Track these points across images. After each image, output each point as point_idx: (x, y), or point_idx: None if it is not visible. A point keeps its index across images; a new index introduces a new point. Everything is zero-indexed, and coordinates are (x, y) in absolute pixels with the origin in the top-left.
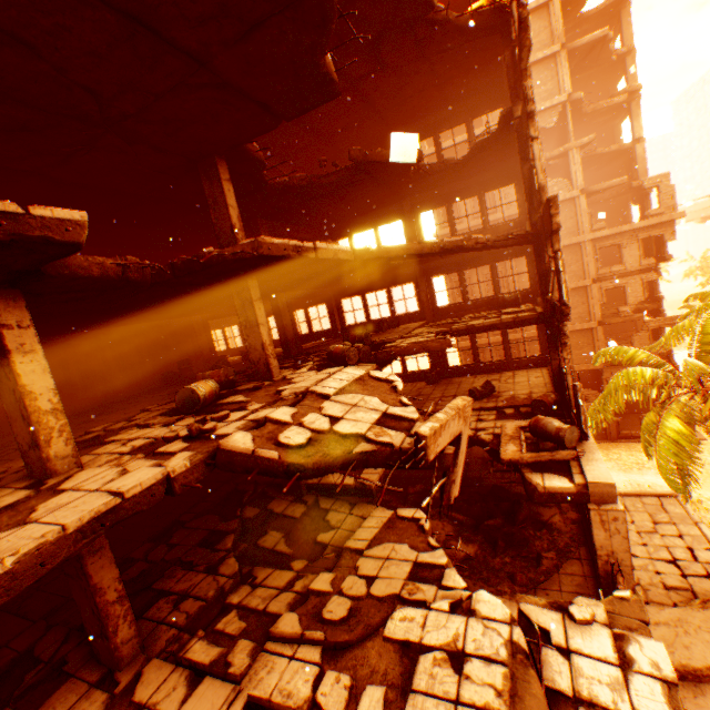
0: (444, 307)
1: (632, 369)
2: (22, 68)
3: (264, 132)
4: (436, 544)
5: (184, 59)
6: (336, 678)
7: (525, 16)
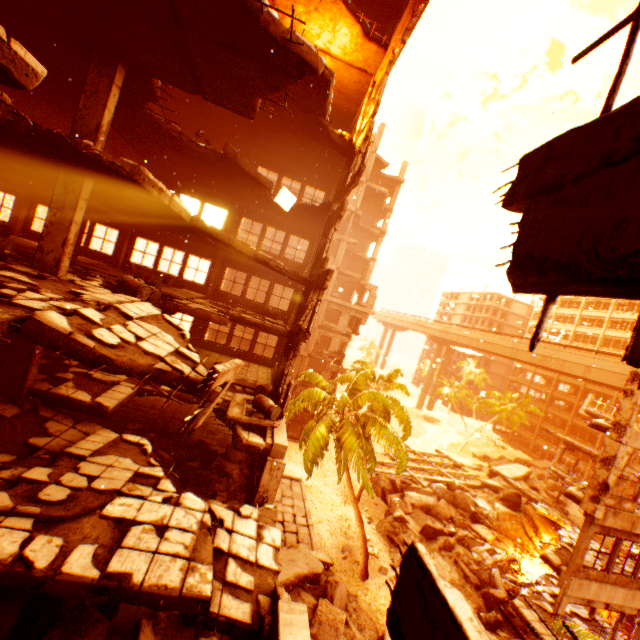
0: (225, 293)
1: (317, 389)
2: None
3: (180, 87)
4: (157, 463)
5: (170, 11)
6: (49, 540)
7: (363, 170)
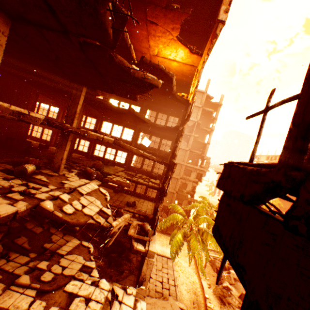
0: (133, 167)
1: (177, 214)
2: (39, 41)
3: (107, 92)
4: (93, 259)
5: (97, 72)
6: (40, 303)
7: (190, 114)
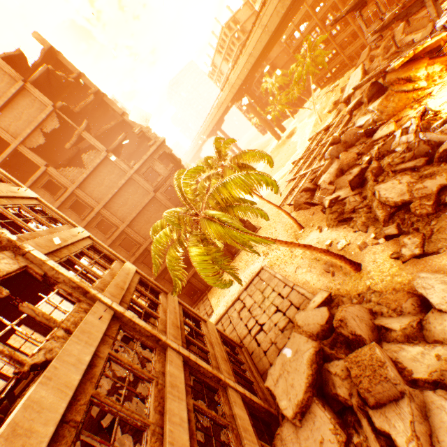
0: None
1: (159, 235)
2: None
3: None
4: None
5: None
6: None
7: None
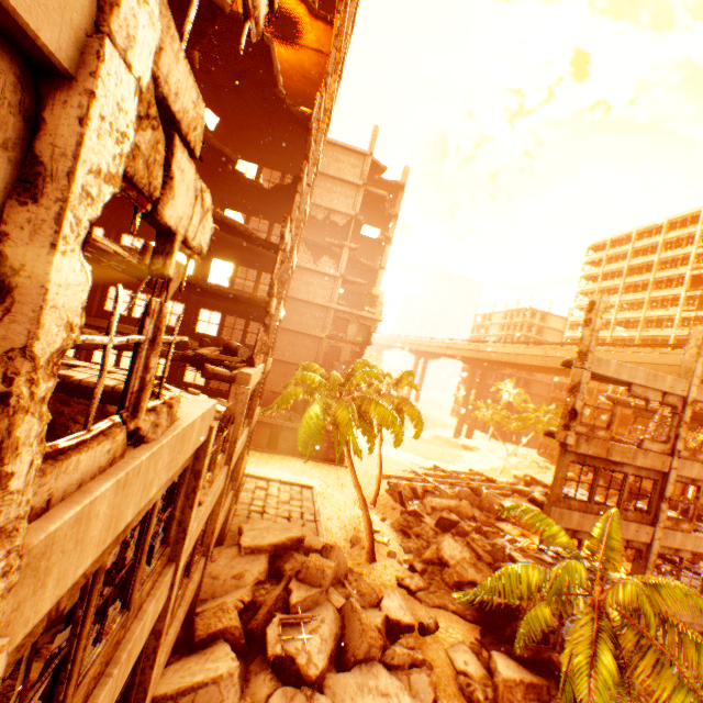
0: (213, 284)
1: (311, 374)
2: None
3: None
4: None
5: None
6: None
7: (311, 128)
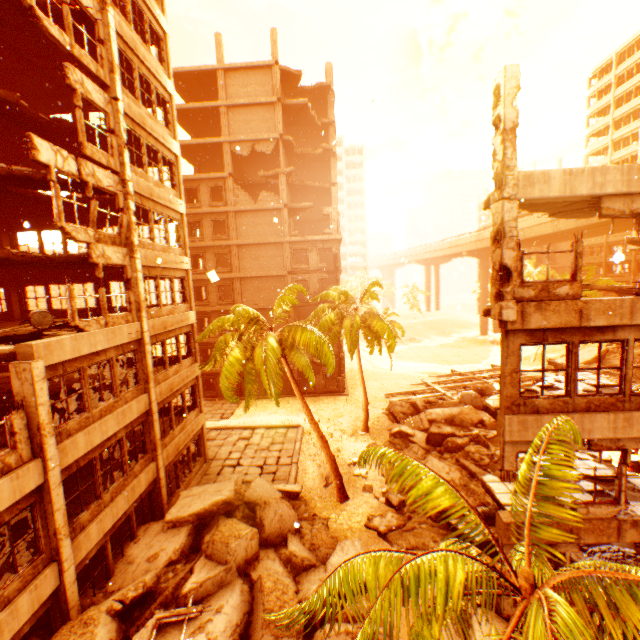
0: None
1: (229, 317)
2: None
3: None
4: None
5: None
6: None
7: (27, 6)
